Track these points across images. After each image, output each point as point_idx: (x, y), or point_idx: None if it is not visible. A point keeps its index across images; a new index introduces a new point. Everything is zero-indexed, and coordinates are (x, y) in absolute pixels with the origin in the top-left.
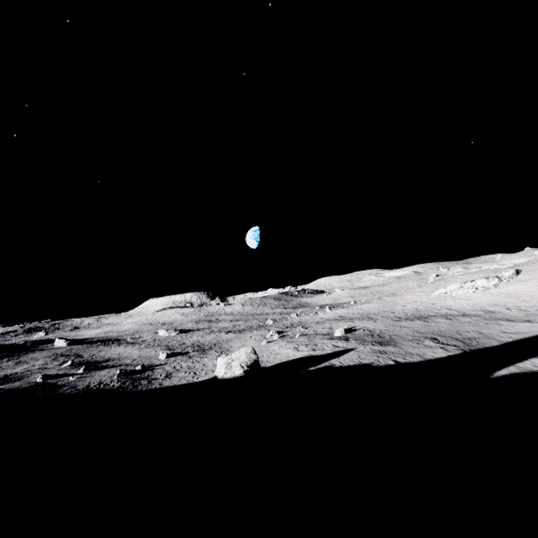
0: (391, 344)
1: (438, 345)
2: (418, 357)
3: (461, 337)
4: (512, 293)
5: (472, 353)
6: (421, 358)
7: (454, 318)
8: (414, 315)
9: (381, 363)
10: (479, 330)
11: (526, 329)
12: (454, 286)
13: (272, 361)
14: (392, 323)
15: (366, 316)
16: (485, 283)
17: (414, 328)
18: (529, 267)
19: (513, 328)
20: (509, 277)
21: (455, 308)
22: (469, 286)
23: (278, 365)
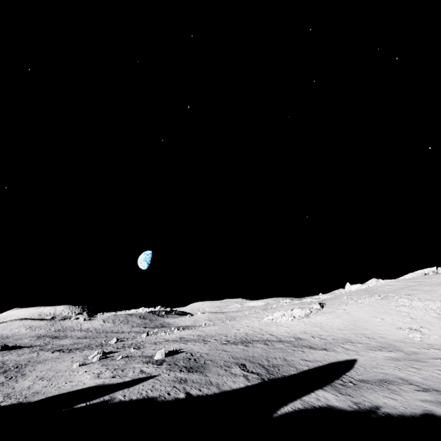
0: (199, 370)
1: (242, 373)
2: (215, 388)
3: (267, 364)
4: (318, 323)
5: (269, 383)
6: (217, 389)
7: (271, 343)
8: (241, 339)
9: (169, 396)
10: (285, 357)
11: (322, 356)
12: (278, 313)
13: (48, 393)
14: (218, 346)
15: (203, 338)
16: (300, 312)
17: (232, 352)
18: (330, 302)
19: (312, 355)
20: (317, 309)
21: (275, 334)
22: (289, 314)
23: (47, 399)
